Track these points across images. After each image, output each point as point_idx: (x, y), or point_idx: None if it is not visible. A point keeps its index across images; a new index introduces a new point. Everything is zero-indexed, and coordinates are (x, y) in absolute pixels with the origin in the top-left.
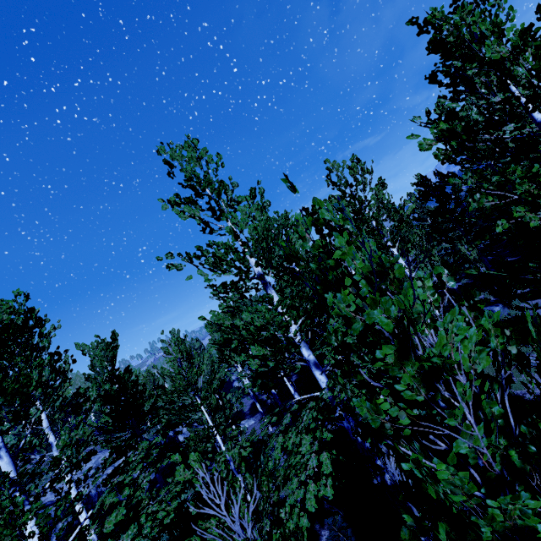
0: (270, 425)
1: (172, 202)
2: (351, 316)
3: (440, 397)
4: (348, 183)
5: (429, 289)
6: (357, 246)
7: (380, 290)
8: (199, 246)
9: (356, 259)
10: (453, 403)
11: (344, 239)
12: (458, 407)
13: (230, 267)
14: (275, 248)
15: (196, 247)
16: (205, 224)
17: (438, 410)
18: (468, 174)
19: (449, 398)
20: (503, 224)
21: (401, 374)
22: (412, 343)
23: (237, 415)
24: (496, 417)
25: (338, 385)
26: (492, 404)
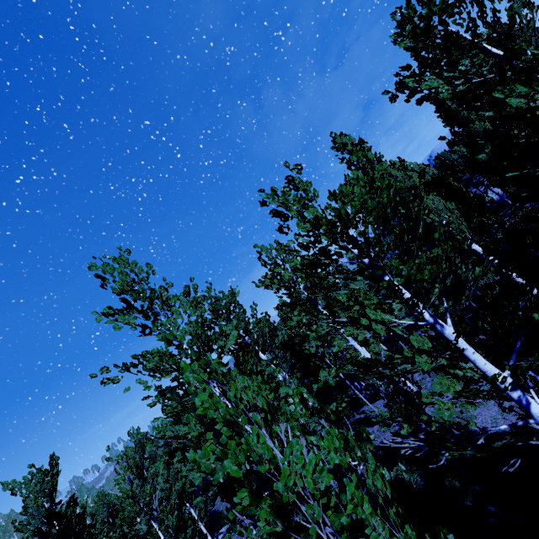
0: (254, 526)
1: (106, 313)
2: (210, 469)
3: (302, 518)
4: (276, 263)
5: (298, 405)
6: (243, 371)
7: (238, 434)
8: (135, 354)
9: (218, 409)
10: (307, 525)
11: (207, 394)
12: (310, 529)
13: (166, 372)
14: (215, 338)
15: (132, 356)
16: (144, 325)
17: (295, 536)
18: (302, 314)
19: (301, 522)
20: (338, 343)
21: (258, 512)
22: (277, 470)
23: (217, 521)
24: (346, 526)
25: (225, 523)
26: (339, 515)
